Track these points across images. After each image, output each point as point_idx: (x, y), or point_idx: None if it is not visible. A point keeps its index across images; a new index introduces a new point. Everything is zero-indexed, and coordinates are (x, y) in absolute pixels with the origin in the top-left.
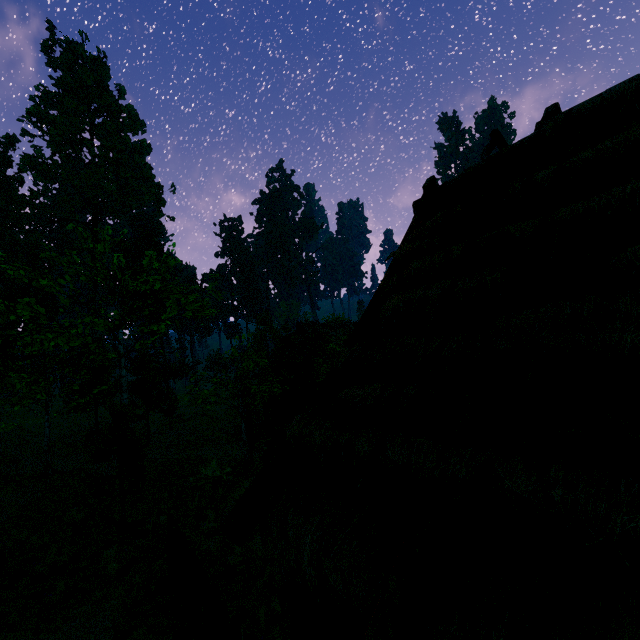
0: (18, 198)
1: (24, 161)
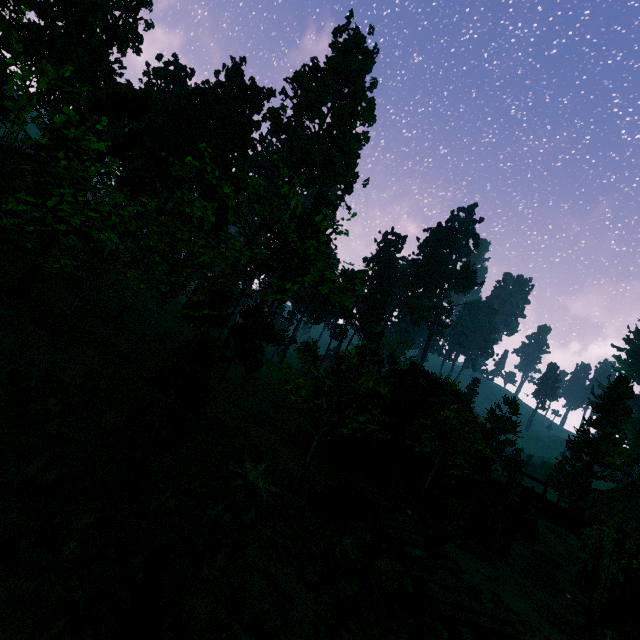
0: (249, 138)
1: (270, 111)
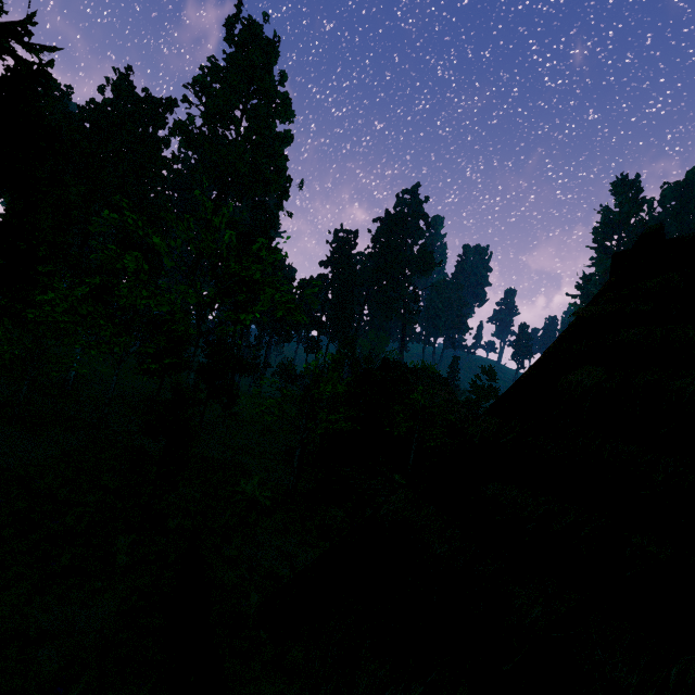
0: (160, 159)
1: (176, 125)
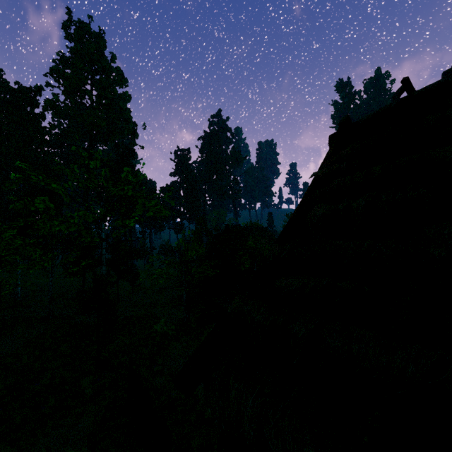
0: (41, 129)
1: (46, 103)
